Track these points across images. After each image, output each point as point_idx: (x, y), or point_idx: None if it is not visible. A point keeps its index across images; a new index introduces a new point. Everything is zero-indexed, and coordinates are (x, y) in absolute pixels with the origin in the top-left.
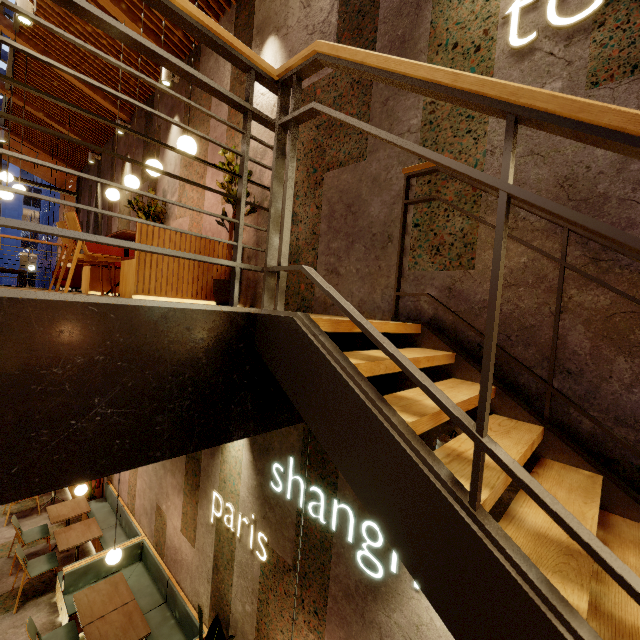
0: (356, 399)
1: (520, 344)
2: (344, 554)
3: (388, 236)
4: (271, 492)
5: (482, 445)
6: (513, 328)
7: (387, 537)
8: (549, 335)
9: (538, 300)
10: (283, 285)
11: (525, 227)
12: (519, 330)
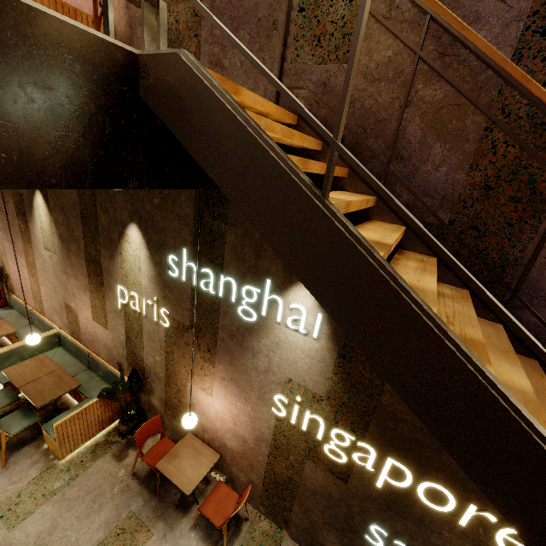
0: (240, 127)
1: (372, 136)
2: (229, 311)
3: (273, 22)
4: (169, 278)
5: (336, 146)
6: (370, 122)
7: (261, 234)
8: (395, 127)
9: (393, 95)
10: (164, 20)
11: (397, 17)
12: (374, 124)
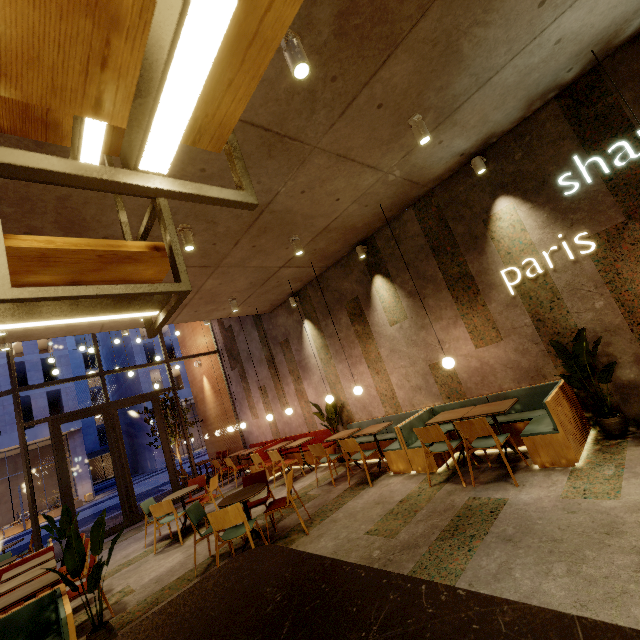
0: None
1: None
2: None
3: None
4: (567, 201)
5: None
6: None
7: None
8: None
9: None
10: None
11: None
12: None
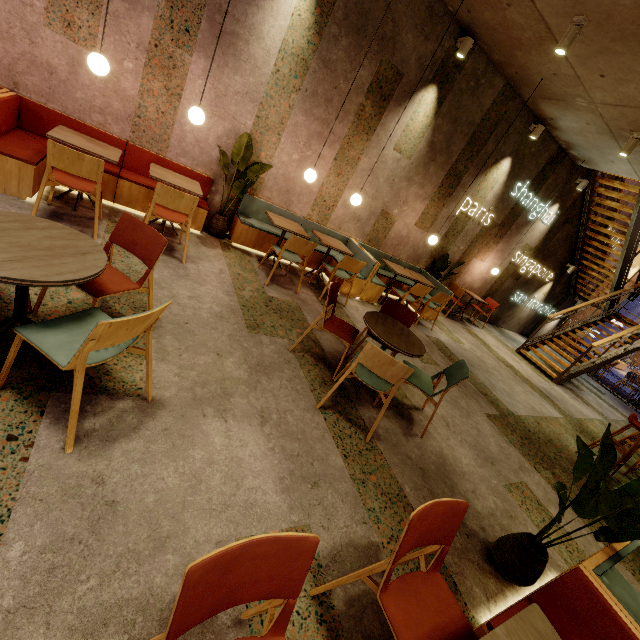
0: None
1: None
2: (525, 215)
3: None
4: (507, 196)
5: None
6: None
7: None
8: None
9: None
10: None
11: None
12: None
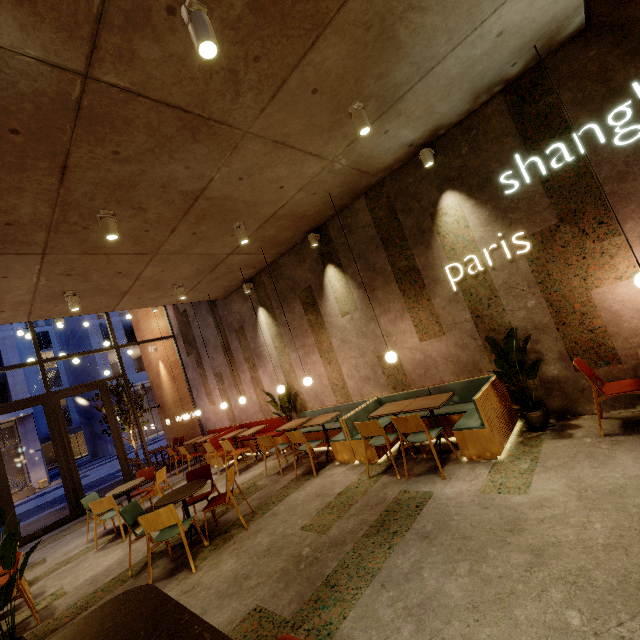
0: None
1: None
2: (602, 158)
3: None
4: (508, 200)
5: None
6: None
7: None
8: None
9: None
10: None
11: None
12: None
